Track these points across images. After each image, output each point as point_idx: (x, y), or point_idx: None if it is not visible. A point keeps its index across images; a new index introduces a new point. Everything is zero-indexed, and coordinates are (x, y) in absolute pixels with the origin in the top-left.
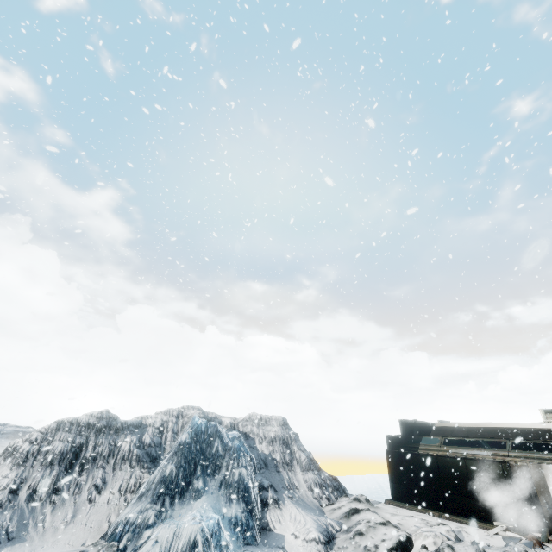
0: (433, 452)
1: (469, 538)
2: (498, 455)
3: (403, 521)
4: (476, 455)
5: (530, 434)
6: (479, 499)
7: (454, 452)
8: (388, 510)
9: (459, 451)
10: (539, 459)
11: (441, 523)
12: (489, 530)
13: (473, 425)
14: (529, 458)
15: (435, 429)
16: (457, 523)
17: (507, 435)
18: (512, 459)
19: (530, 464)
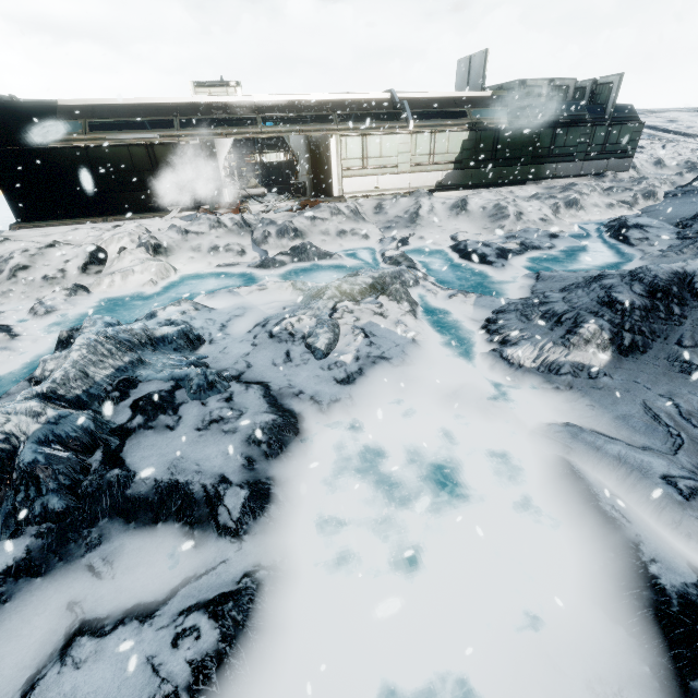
0: (78, 143)
1: (154, 229)
2: (168, 137)
3: (68, 238)
4: (142, 140)
5: (193, 110)
6: (149, 191)
7: (110, 140)
8: (29, 234)
9: (117, 138)
10: (209, 135)
11: (116, 225)
12: (166, 217)
13: (120, 102)
14: (200, 136)
15: (63, 109)
16: (130, 222)
17: (169, 114)
18: (184, 139)
19: (203, 142)
